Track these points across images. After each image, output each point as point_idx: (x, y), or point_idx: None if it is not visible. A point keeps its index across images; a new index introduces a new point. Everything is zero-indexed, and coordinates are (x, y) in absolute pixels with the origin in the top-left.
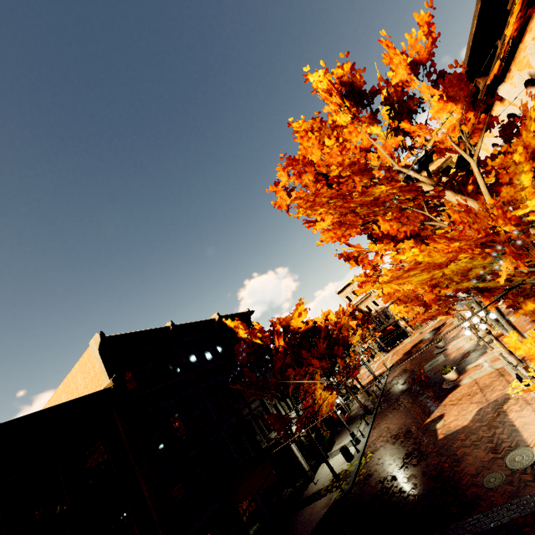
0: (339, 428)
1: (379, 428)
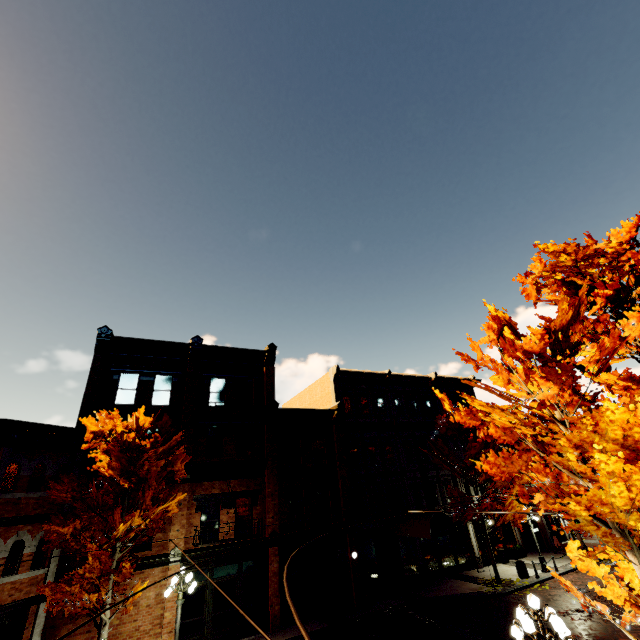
0: (544, 548)
1: (581, 575)
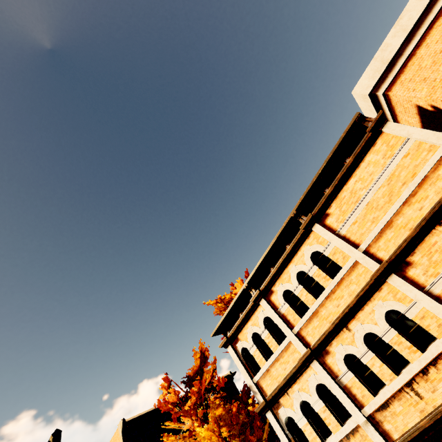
0: None
1: None
